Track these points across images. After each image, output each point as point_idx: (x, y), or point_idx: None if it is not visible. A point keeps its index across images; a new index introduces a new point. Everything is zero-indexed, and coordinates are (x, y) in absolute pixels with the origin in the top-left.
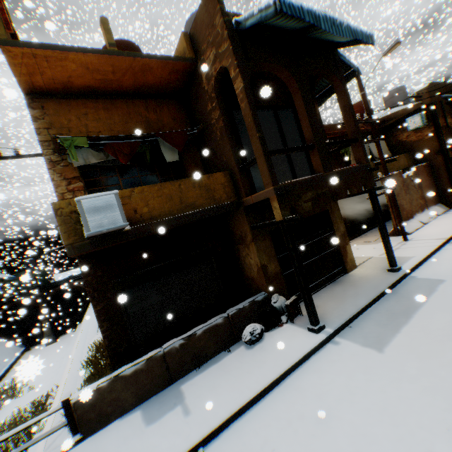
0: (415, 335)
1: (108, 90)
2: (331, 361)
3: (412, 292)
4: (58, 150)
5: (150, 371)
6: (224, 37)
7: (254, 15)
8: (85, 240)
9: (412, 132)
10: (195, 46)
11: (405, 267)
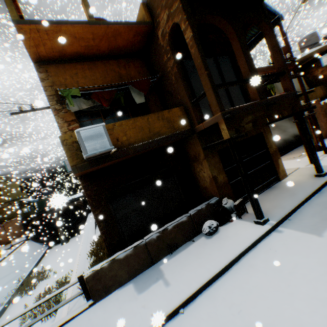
0: None
1: (90, 54)
2: (277, 245)
3: None
4: (59, 101)
5: (136, 255)
6: None
7: None
8: (84, 162)
9: (325, 68)
10: (151, 13)
11: None
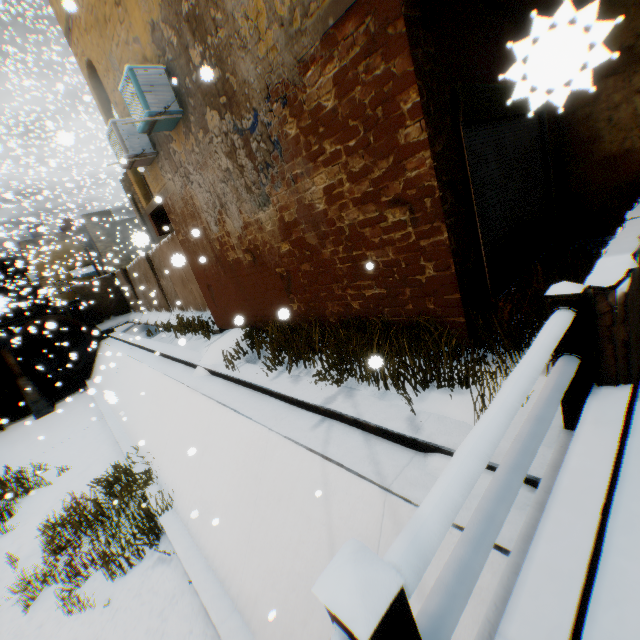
0: None
1: None
2: None
3: None
4: None
5: None
6: None
7: None
8: None
9: None
10: None
11: None
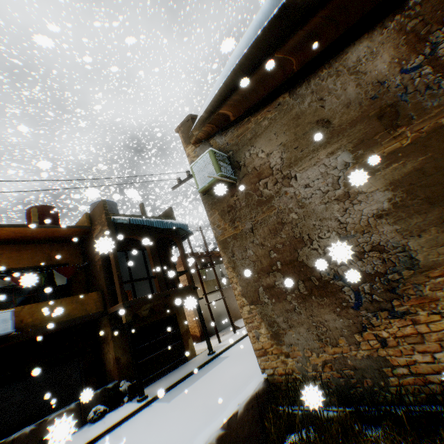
0: (191, 388)
1: (26, 239)
2: (141, 415)
3: (210, 366)
4: None
5: None
6: (106, 223)
7: (120, 219)
8: None
9: None
10: (92, 220)
11: (218, 350)
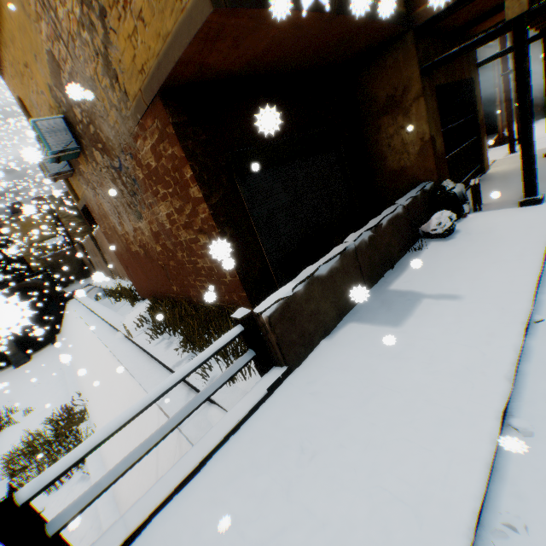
0: None
1: None
2: None
3: None
4: None
5: (345, 272)
6: None
7: None
8: None
9: None
10: None
11: None
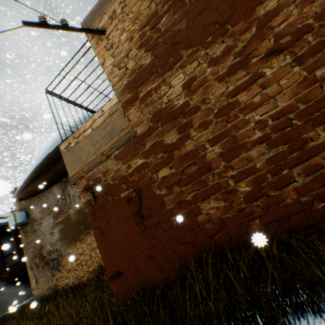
0: None
1: None
2: None
3: None
4: None
5: None
6: None
7: None
8: None
9: None
10: None
11: None
